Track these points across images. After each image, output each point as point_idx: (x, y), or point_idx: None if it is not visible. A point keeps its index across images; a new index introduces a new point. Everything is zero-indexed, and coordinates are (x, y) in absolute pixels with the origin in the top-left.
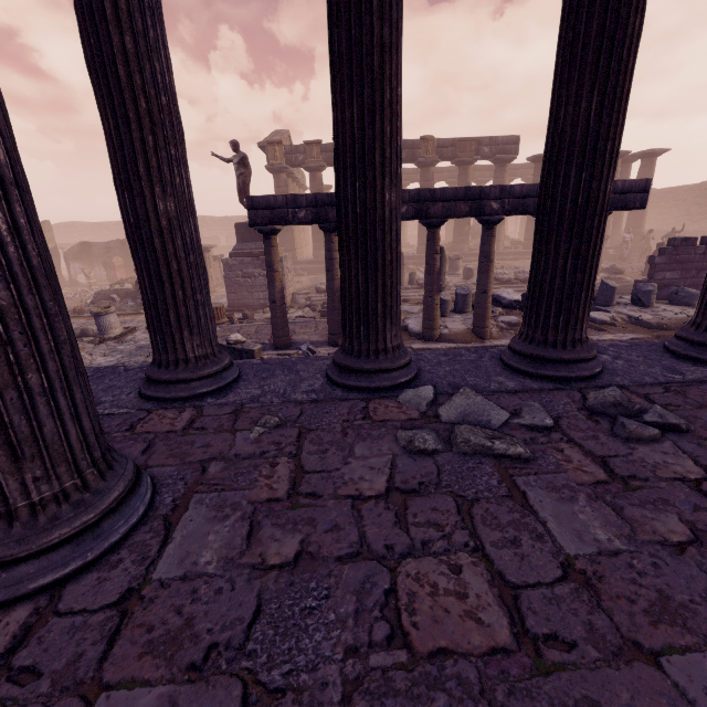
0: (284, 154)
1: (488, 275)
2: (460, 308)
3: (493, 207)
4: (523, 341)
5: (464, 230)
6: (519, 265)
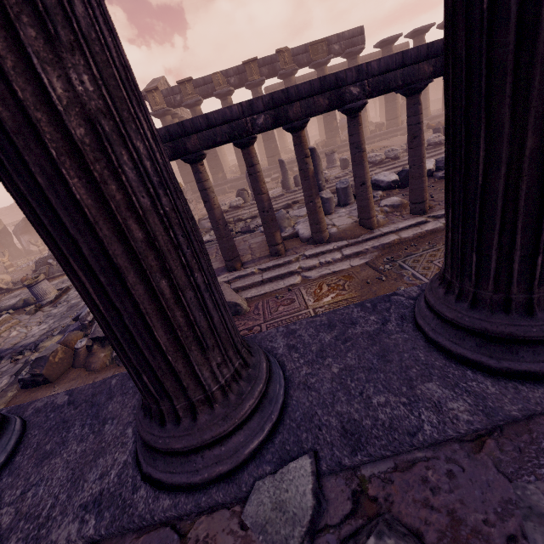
0: (163, 98)
1: (363, 166)
2: (343, 202)
3: (353, 92)
4: (456, 301)
5: (333, 125)
6: (387, 144)
